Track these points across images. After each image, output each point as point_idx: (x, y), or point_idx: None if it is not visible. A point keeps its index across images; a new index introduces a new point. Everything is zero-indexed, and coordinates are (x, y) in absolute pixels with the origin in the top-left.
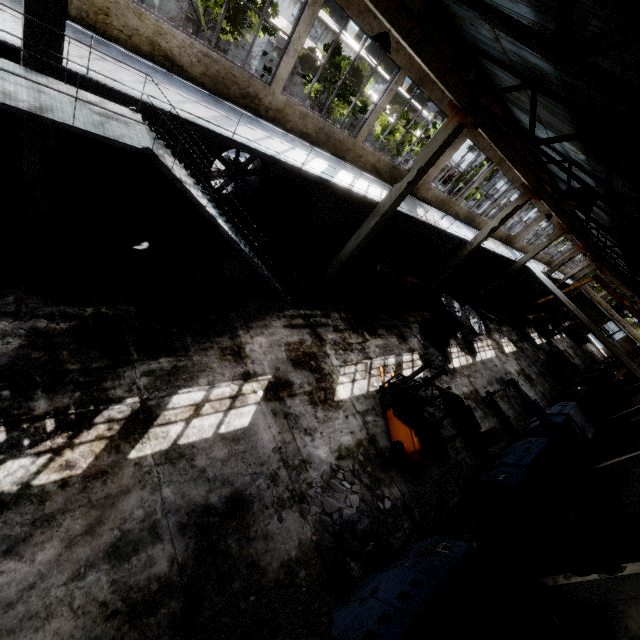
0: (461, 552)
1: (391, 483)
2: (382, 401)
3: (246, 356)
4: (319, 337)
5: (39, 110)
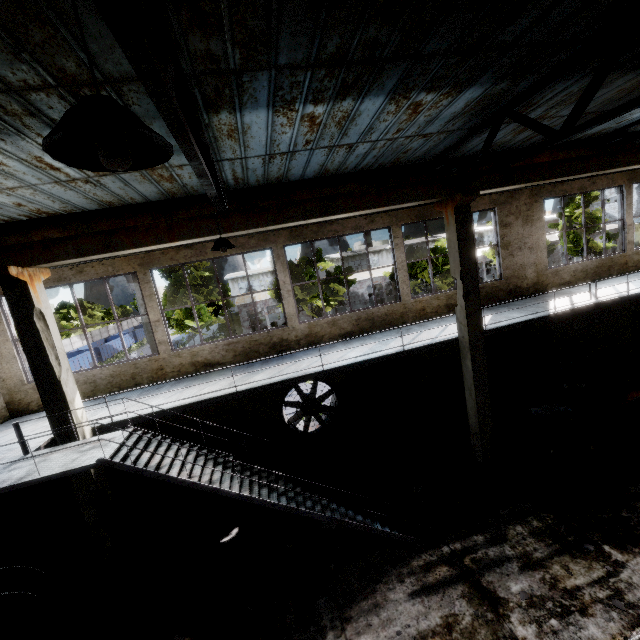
0: None
1: None
2: None
3: None
4: (488, 597)
5: (20, 479)
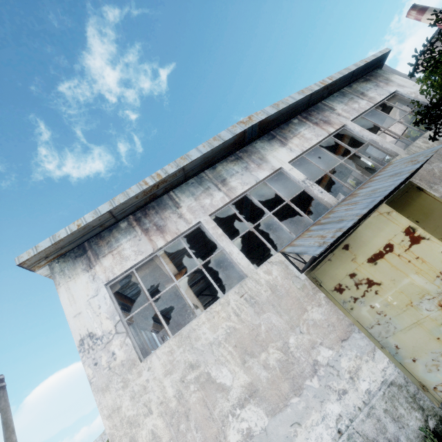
0: None
1: None
2: None
3: None
4: None
5: None
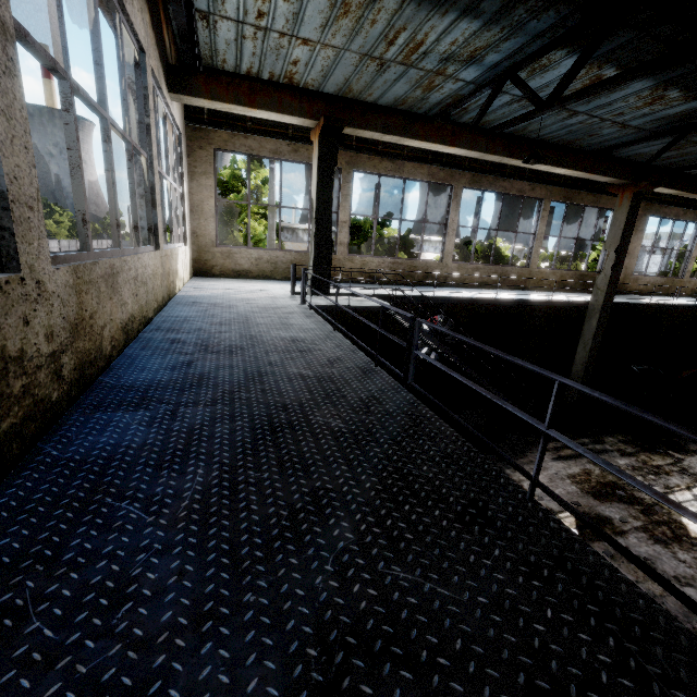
0: None
1: None
2: None
3: None
4: None
5: (331, 304)
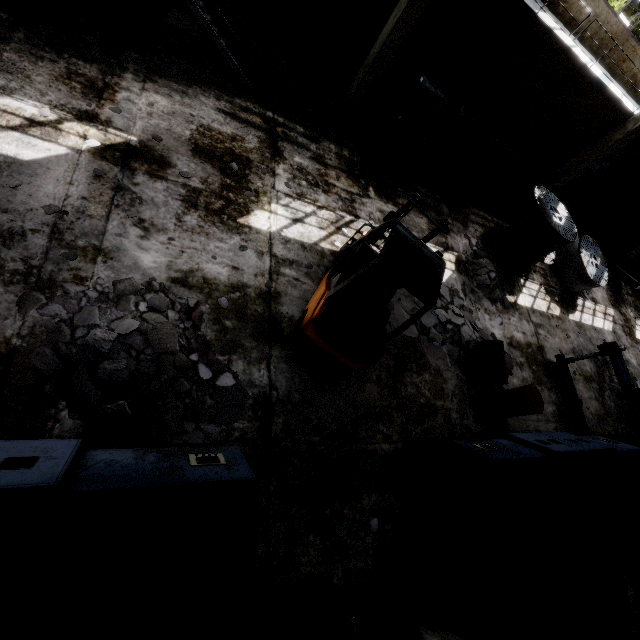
0: (213, 477)
1: (260, 361)
2: (330, 263)
3: (111, 100)
4: (276, 150)
5: None
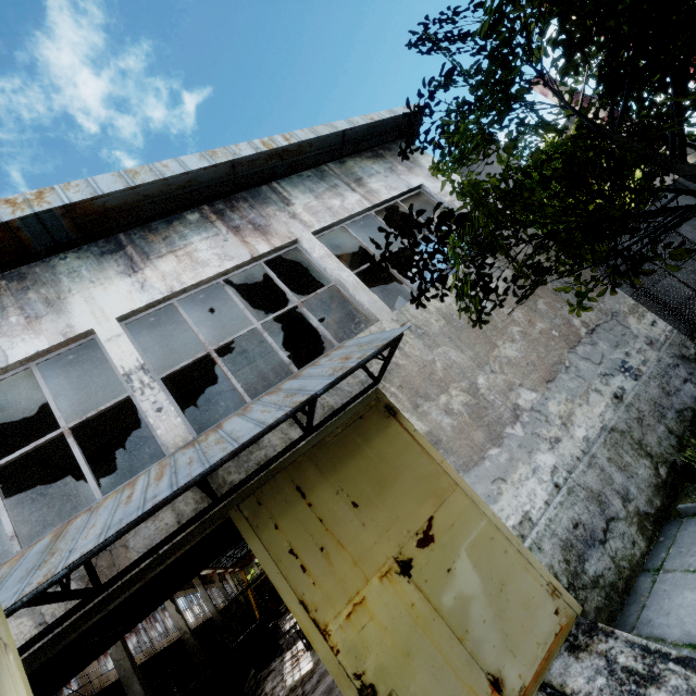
0: None
1: None
2: None
3: None
4: None
5: None
